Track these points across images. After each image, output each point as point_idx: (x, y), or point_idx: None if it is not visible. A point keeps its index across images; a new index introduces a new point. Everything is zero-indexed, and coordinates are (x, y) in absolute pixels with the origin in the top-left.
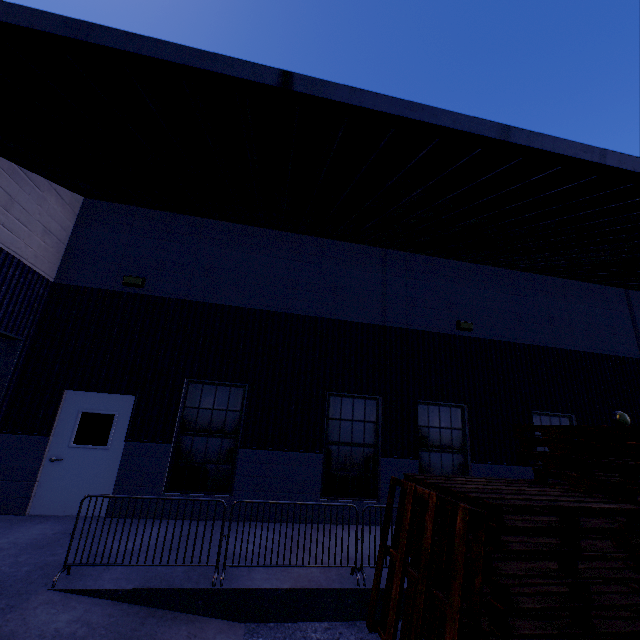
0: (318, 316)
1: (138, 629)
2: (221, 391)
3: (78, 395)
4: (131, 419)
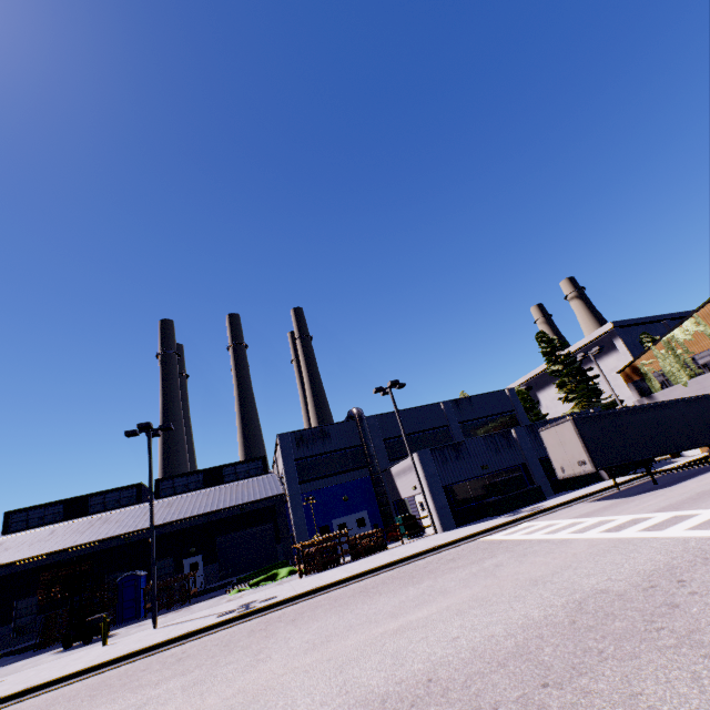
0: (66, 558)
1: None
2: (30, 599)
3: None
4: None
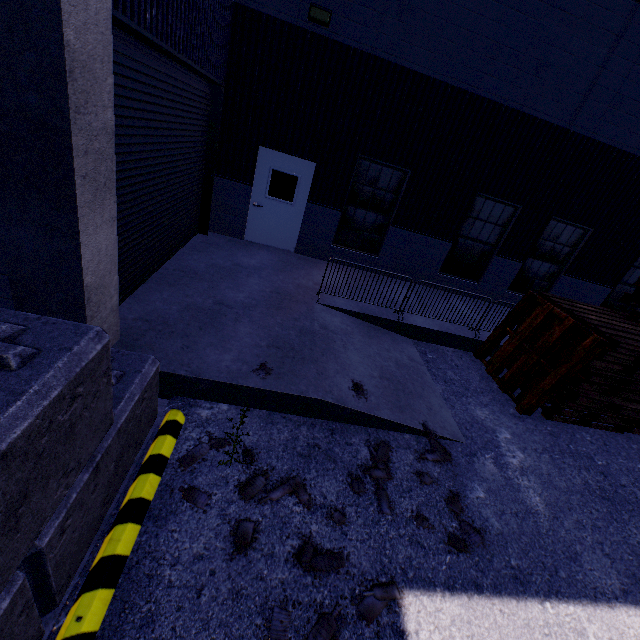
0: (504, 104)
1: (369, 332)
2: (385, 172)
3: (268, 153)
4: (312, 185)
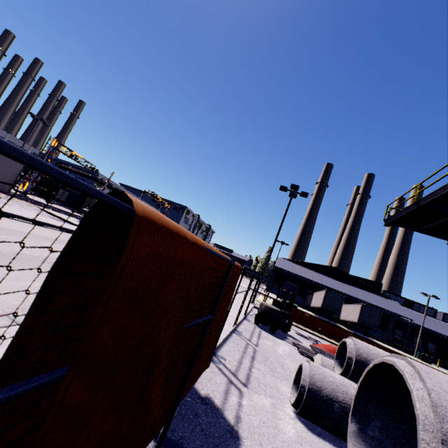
0: (414, 326)
1: None
2: (399, 331)
3: None
4: None
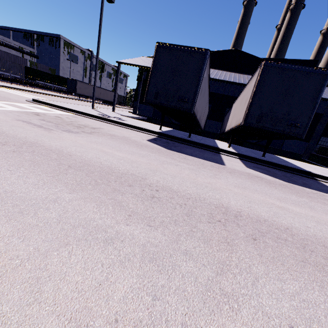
0: None
1: None
2: (326, 139)
3: None
4: None
